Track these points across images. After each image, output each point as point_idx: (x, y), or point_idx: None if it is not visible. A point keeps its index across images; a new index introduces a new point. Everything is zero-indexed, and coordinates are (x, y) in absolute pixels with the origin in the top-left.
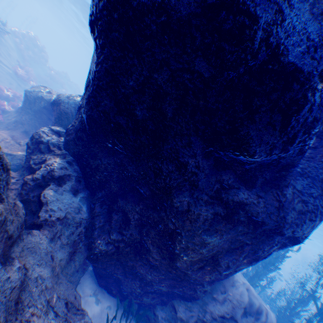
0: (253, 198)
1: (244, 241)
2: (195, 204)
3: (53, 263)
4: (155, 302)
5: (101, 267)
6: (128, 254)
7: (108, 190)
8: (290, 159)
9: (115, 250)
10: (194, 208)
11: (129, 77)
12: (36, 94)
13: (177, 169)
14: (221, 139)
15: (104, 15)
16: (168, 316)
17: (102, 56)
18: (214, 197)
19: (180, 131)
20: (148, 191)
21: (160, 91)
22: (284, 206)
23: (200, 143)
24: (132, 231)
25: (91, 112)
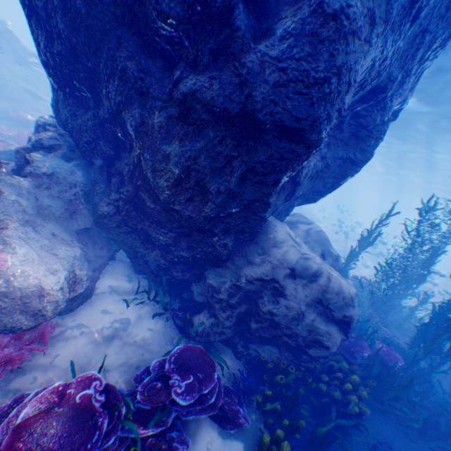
0: (203, 82)
1: (229, 156)
2: (150, 116)
3: (38, 203)
4: (190, 278)
5: (119, 240)
6: (130, 212)
7: (102, 155)
8: (219, 4)
9: (116, 210)
10: (148, 120)
11: None
12: None
13: (121, 81)
14: (135, 13)
15: None
16: (204, 290)
17: None
18: (167, 100)
19: (104, 29)
20: (121, 130)
21: None
22: (250, 81)
23: (128, 36)
24: (128, 187)
25: (40, 56)
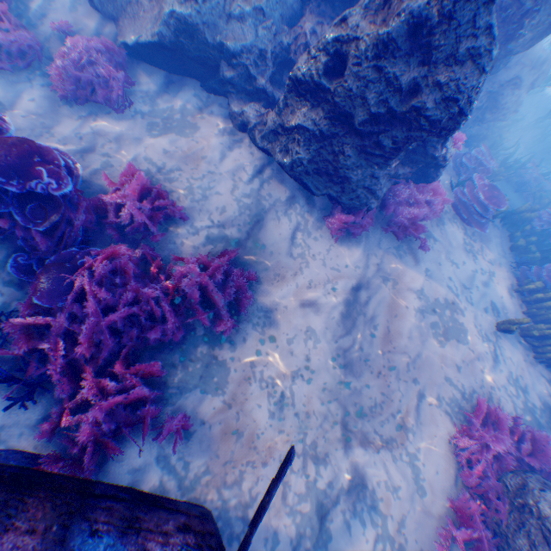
0: None
1: None
2: None
3: None
4: None
5: None
6: None
7: None
8: None
9: None
10: None
11: None
12: None
13: None
14: None
15: None
16: None
17: None
18: None
19: None
20: None
21: None
22: None
23: None
24: None
25: None
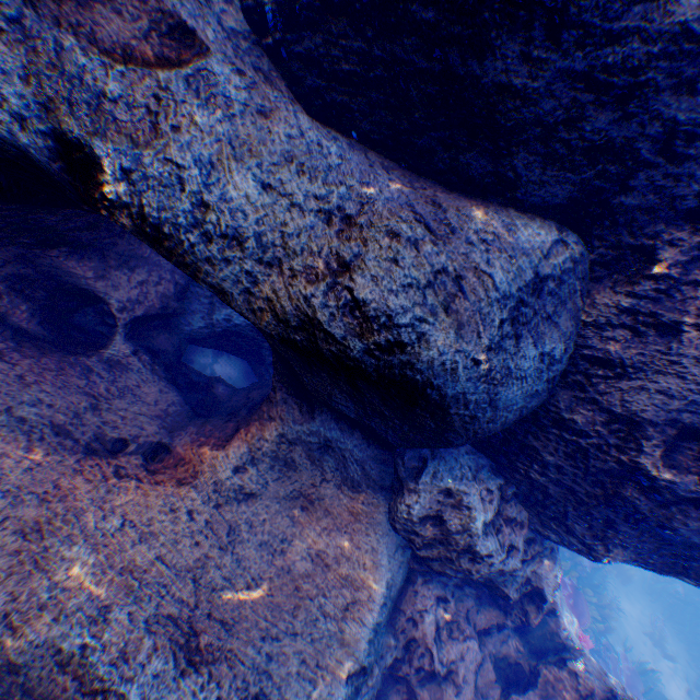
0: None
1: None
2: None
3: None
4: None
5: None
6: None
7: None
8: None
9: None
10: None
11: None
12: None
13: None
14: None
15: None
16: None
17: None
18: None
19: None
20: None
21: None
22: None
23: None
24: None
25: None
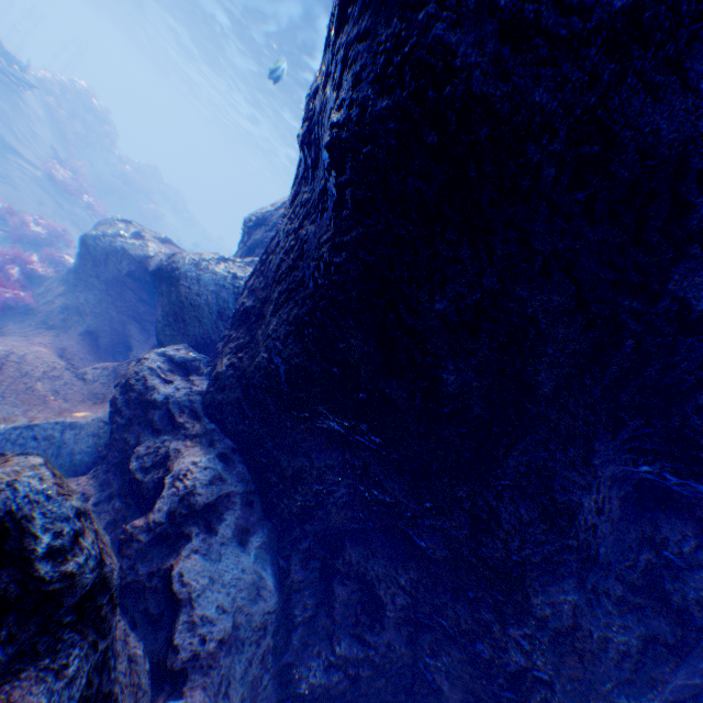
0: None
1: (701, 685)
2: (592, 609)
3: None
4: None
5: None
6: (382, 693)
7: (321, 524)
8: None
9: (348, 684)
10: (589, 620)
11: (438, 291)
12: (110, 242)
13: (544, 519)
14: (695, 457)
15: (389, 132)
16: None
17: (358, 231)
18: (642, 588)
19: (568, 427)
20: (442, 547)
21: (530, 332)
22: None
23: (616, 454)
24: (390, 635)
25: (301, 358)
